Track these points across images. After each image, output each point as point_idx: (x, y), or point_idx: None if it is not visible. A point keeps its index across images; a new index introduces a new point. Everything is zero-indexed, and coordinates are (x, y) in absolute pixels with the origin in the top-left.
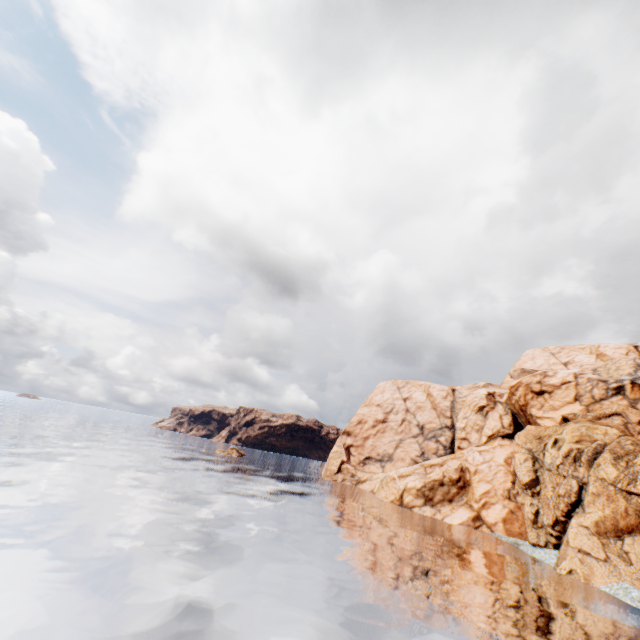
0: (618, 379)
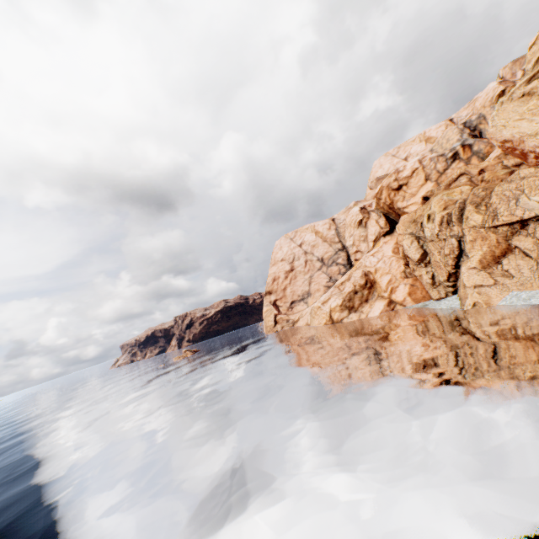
0: (451, 148)
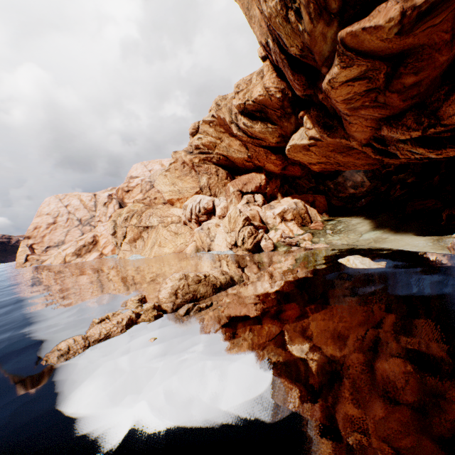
0: None
